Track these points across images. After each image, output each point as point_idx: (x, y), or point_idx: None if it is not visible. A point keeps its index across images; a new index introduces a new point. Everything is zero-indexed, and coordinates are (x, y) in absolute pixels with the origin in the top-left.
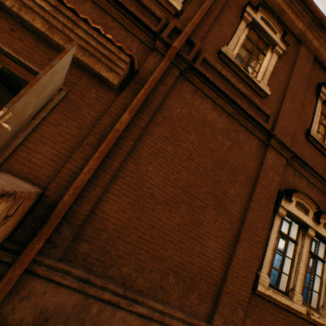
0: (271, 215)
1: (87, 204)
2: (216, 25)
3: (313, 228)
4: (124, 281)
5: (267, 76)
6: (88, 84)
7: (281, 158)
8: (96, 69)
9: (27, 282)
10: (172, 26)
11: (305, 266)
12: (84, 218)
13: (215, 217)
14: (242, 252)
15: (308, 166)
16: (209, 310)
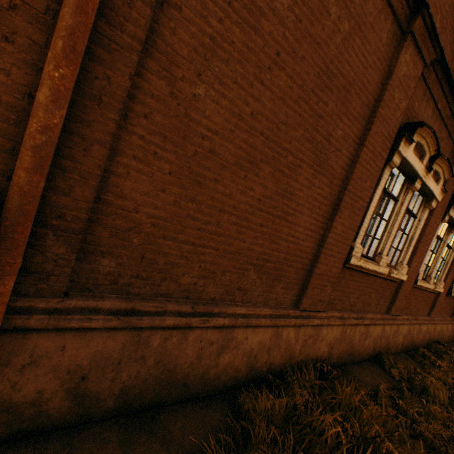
0: (382, 168)
1: (83, 186)
2: None
3: (421, 180)
4: (187, 295)
5: None
6: None
7: (418, 63)
8: None
9: (17, 345)
10: None
11: (398, 226)
12: (87, 215)
13: (311, 181)
14: (340, 225)
15: (447, 79)
16: (295, 296)
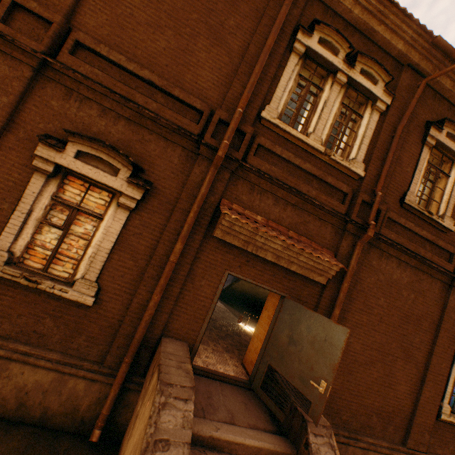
0: (452, 354)
1: None
2: (396, 167)
3: None
4: (344, 425)
5: (451, 205)
6: (301, 285)
7: None
8: (310, 277)
9: None
10: (360, 202)
11: None
12: None
13: (403, 366)
14: (427, 391)
15: None
16: (402, 436)
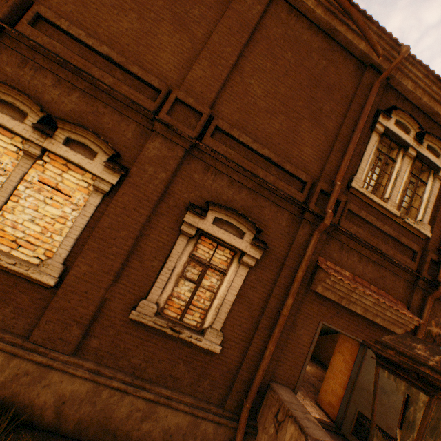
0: None
1: None
2: None
3: None
4: None
5: None
6: (379, 334)
7: None
8: (390, 329)
9: None
10: (429, 260)
11: None
12: None
13: None
14: None
15: None
16: None
